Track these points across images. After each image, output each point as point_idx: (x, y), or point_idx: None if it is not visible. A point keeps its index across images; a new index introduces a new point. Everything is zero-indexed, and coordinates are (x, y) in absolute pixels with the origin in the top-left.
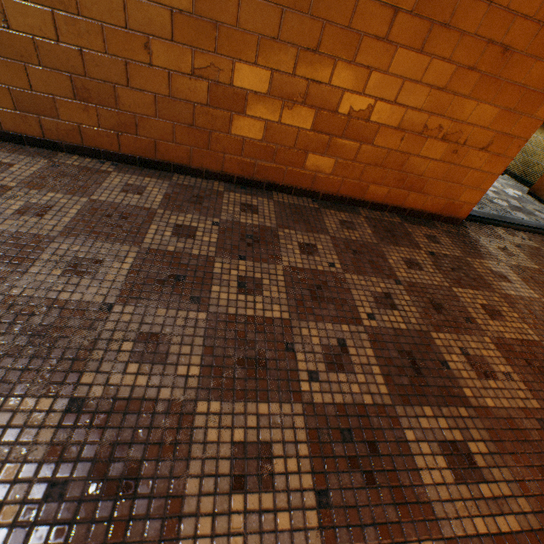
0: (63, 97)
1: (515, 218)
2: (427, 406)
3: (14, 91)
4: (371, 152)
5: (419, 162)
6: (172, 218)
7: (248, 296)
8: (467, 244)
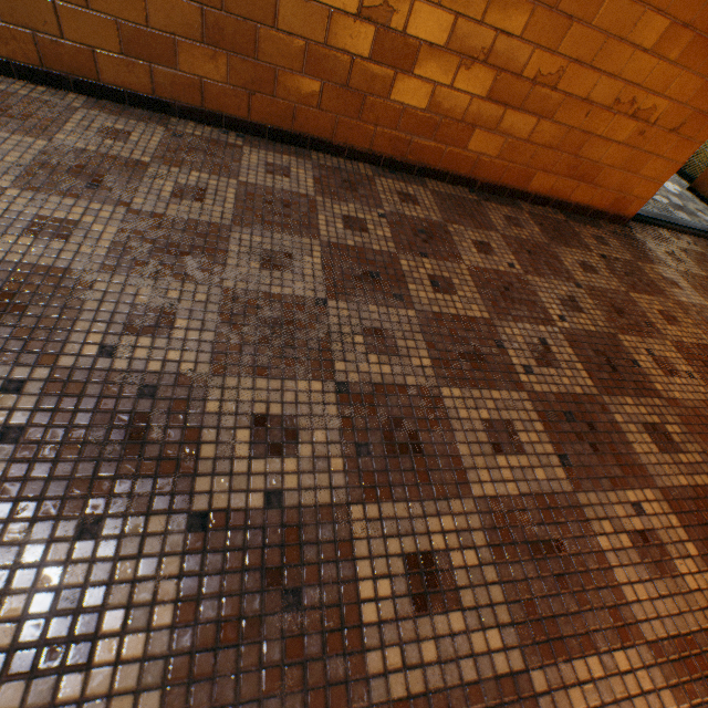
0: (187, 38)
1: (680, 219)
2: (627, 397)
3: (122, 26)
4: (548, 130)
5: (599, 145)
6: (335, 207)
7: (445, 295)
8: (635, 247)
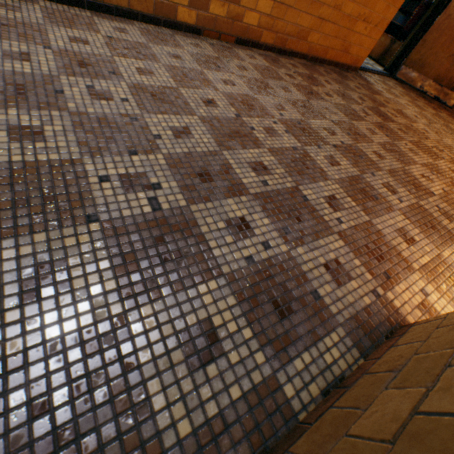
0: None
1: (371, 68)
2: (390, 123)
3: None
4: (336, 30)
5: (352, 35)
6: (280, 71)
7: (331, 98)
8: (364, 80)
